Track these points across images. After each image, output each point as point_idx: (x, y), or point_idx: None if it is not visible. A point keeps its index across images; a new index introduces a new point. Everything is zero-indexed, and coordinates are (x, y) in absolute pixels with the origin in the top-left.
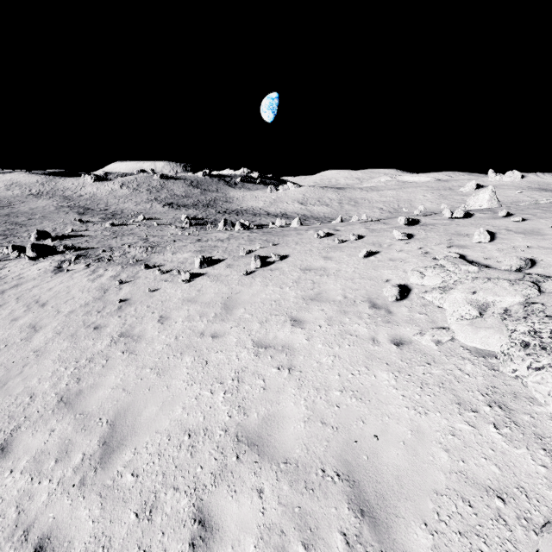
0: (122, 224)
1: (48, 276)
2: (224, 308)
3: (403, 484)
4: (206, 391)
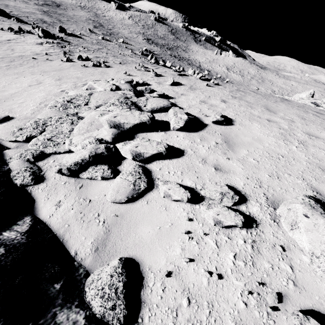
0: (109, 40)
1: (32, 44)
2: (52, 70)
3: (0, 106)
4: (5, 82)
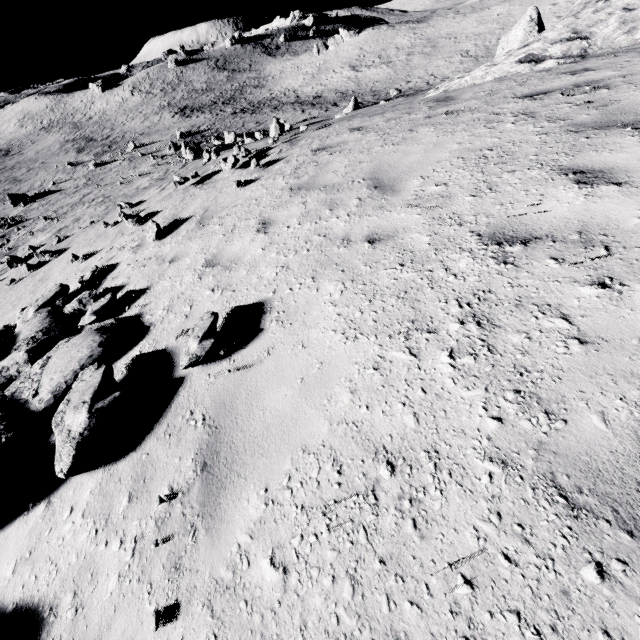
0: (109, 162)
1: None
2: None
3: None
4: None
